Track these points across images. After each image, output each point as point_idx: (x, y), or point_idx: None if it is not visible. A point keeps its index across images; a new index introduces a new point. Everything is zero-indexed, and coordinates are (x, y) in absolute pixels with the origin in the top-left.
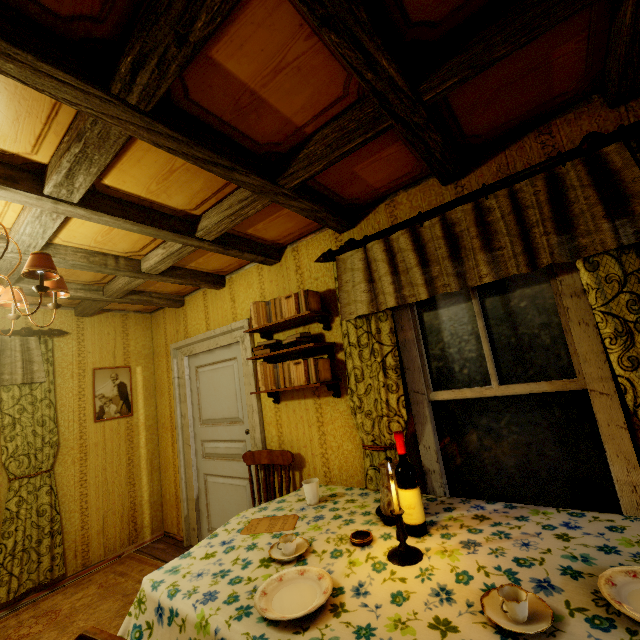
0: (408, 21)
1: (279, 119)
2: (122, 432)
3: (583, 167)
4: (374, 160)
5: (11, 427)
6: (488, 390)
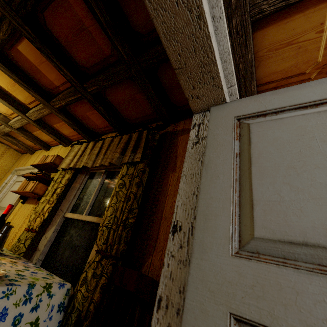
0: (78, 64)
1: (49, 80)
2: None
3: (137, 135)
4: (93, 113)
5: None
6: (81, 216)
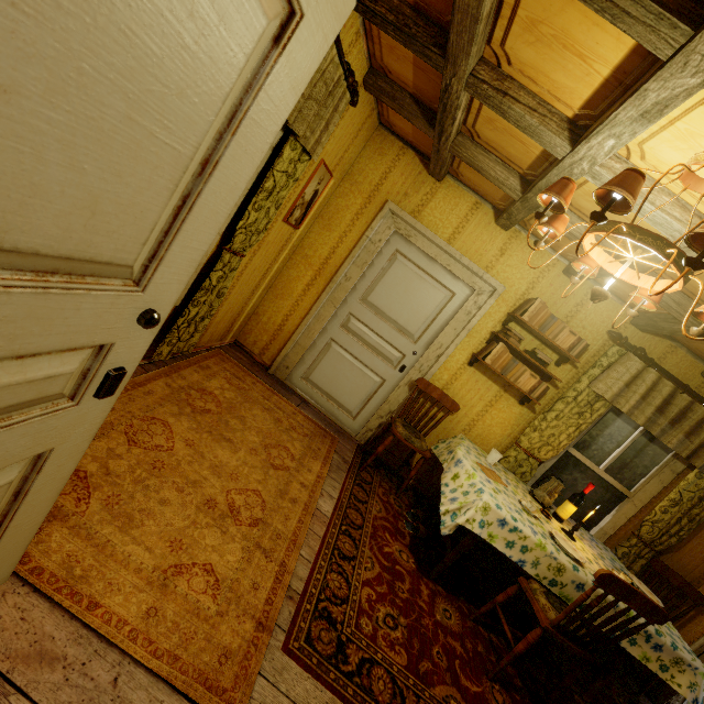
0: None
1: None
2: (283, 241)
3: None
4: None
5: (266, 195)
6: (597, 469)
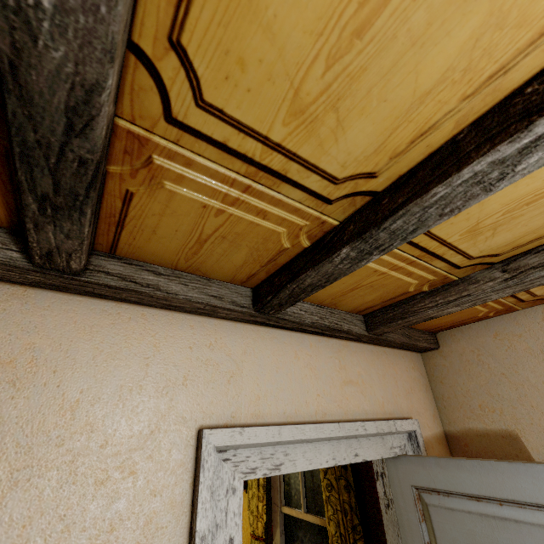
0: None
1: None
2: None
3: None
4: None
5: None
6: (300, 514)
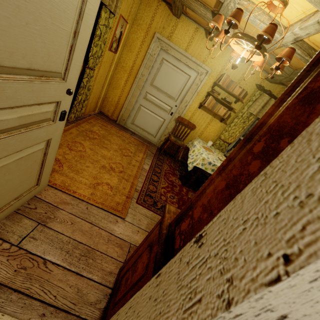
0: None
1: None
2: (110, 60)
3: None
4: None
5: (98, 38)
6: None
